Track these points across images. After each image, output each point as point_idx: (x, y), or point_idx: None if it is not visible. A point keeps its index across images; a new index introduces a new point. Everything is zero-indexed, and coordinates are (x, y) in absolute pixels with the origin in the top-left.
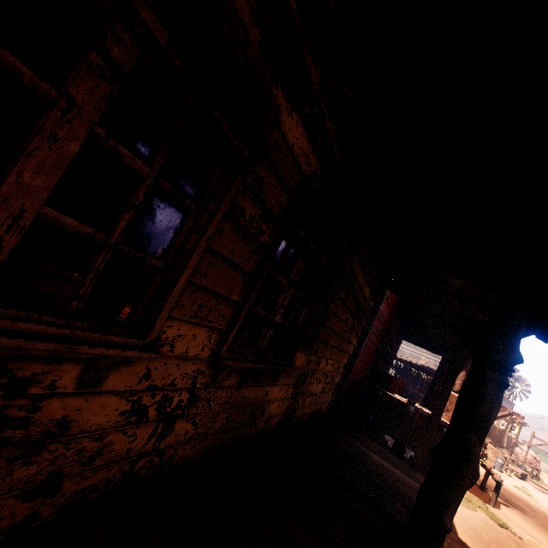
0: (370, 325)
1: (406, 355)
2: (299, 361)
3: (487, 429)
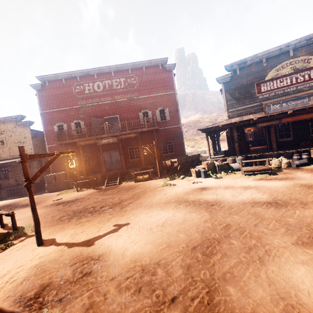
0: None
1: None
2: (12, 178)
3: None
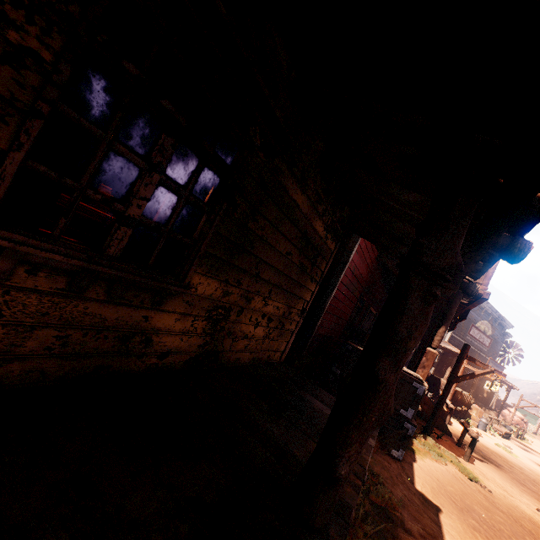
0: (339, 276)
1: None
2: (205, 288)
3: (405, 353)
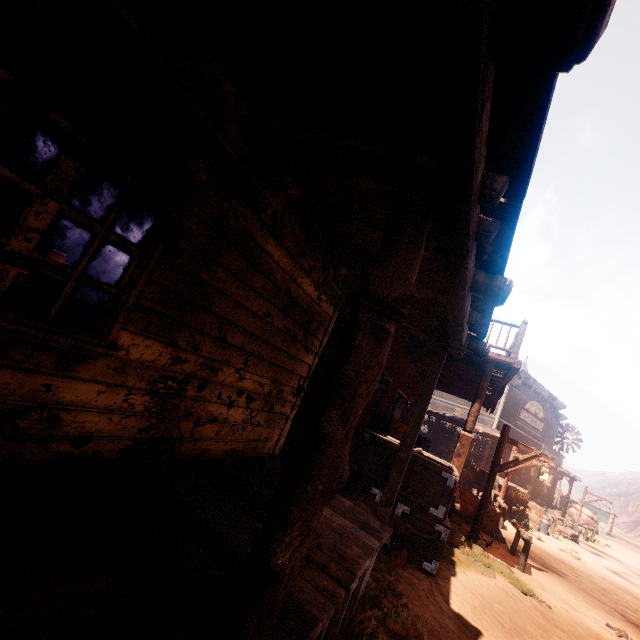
0: None
1: (439, 408)
2: (143, 352)
3: (355, 400)
